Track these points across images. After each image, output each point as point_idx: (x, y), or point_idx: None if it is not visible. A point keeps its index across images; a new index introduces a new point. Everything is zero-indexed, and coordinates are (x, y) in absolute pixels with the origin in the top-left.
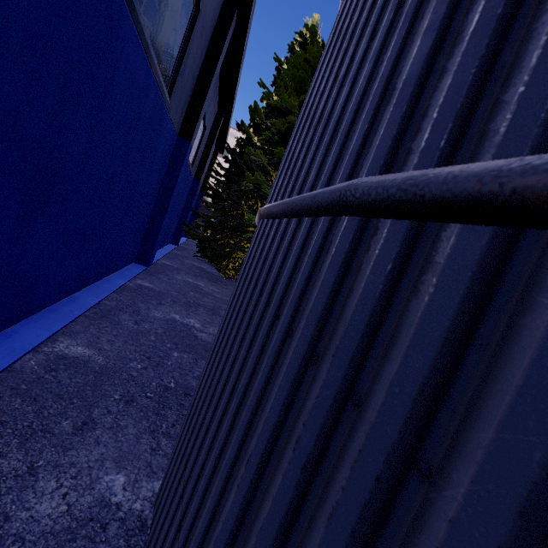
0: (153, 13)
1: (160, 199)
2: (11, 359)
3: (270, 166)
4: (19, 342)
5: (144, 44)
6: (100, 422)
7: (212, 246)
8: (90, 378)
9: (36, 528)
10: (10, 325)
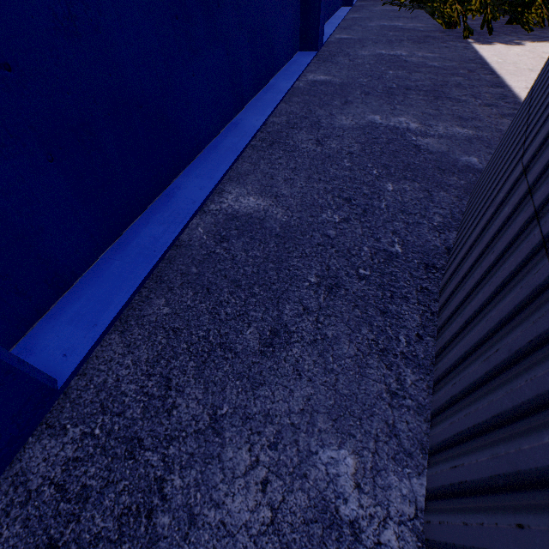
0: None
1: None
2: (176, 229)
3: None
4: (182, 203)
5: None
6: (295, 331)
7: None
8: (270, 247)
9: None
10: (171, 180)
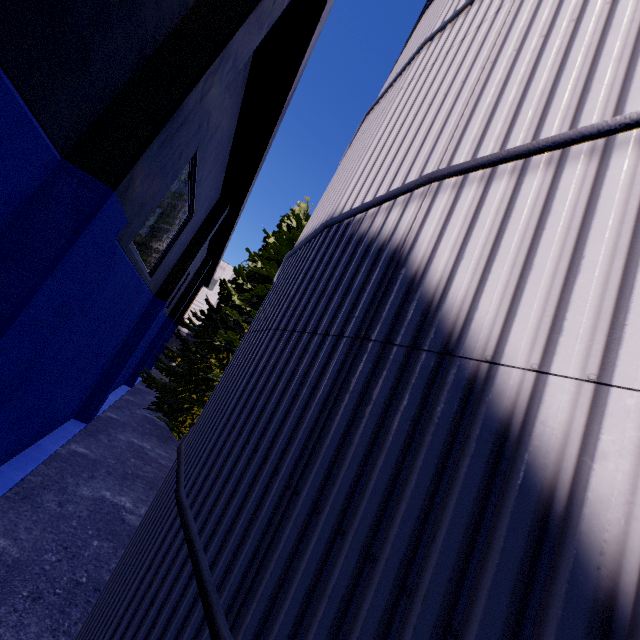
0: (148, 239)
1: (121, 352)
2: None
3: (246, 323)
4: None
5: (134, 263)
6: (5, 620)
7: (170, 401)
8: (2, 572)
9: None
10: None
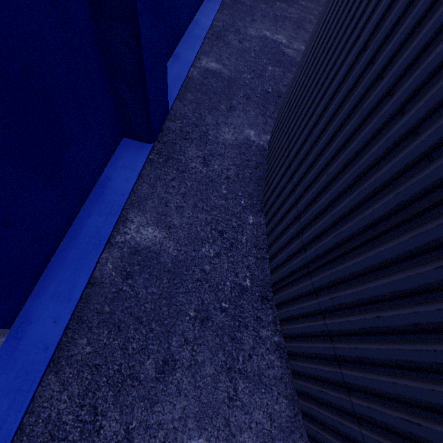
0: None
1: None
2: (186, 71)
3: None
4: (184, 61)
5: None
6: (237, 108)
7: None
8: (225, 84)
9: (227, 142)
10: (175, 49)
